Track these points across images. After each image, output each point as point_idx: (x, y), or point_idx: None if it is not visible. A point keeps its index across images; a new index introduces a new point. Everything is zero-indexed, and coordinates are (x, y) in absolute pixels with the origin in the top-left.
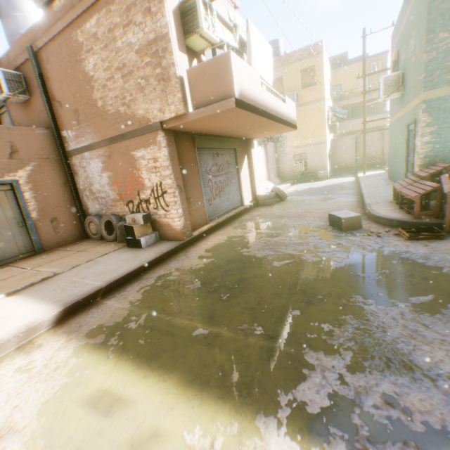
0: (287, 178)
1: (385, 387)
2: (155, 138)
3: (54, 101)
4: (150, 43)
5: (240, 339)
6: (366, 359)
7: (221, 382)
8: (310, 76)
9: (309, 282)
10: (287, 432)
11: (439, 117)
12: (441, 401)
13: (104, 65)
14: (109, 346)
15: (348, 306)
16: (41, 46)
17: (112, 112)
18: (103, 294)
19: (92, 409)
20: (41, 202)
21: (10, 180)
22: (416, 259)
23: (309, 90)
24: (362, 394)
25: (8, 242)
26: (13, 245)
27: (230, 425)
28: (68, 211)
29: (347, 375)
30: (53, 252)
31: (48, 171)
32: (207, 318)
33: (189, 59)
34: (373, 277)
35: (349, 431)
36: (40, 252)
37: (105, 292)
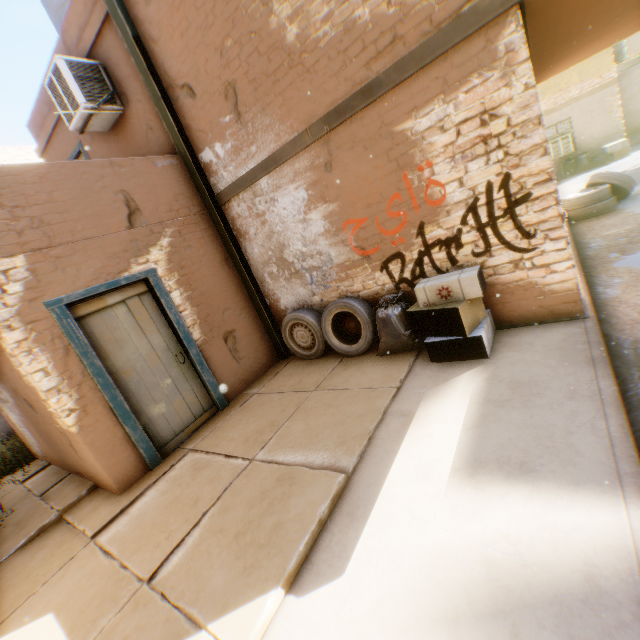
0: None
1: None
2: (488, 48)
3: (173, 92)
4: None
5: None
6: None
7: None
8: None
9: None
10: None
11: None
12: None
13: None
14: None
15: None
16: None
17: (329, 38)
18: None
19: None
20: (200, 307)
21: (141, 272)
22: None
23: None
24: None
25: (168, 400)
26: (177, 403)
27: None
28: (243, 315)
29: None
30: (250, 402)
31: (194, 243)
32: None
33: None
34: None
35: None
36: (222, 405)
37: None
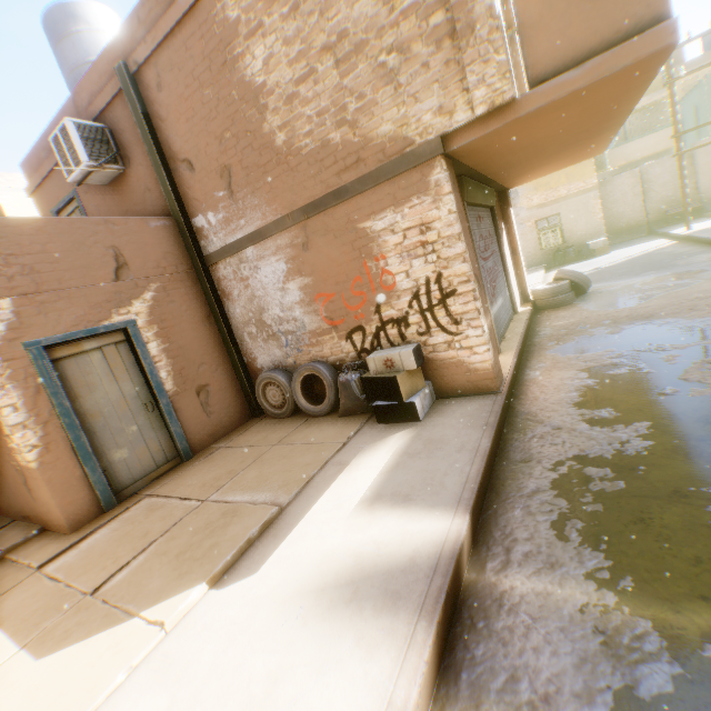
0: (527, 264)
1: None
2: (423, 180)
3: (174, 163)
4: None
5: None
6: None
7: None
8: None
9: None
10: None
11: None
12: None
13: (290, 52)
14: None
15: None
16: (143, 58)
17: (310, 148)
18: (466, 558)
19: None
20: (176, 359)
21: (121, 322)
22: None
23: None
24: None
25: (132, 446)
26: (141, 450)
27: None
28: (219, 371)
29: None
30: (214, 454)
31: (178, 298)
32: None
33: None
34: None
35: None
36: (187, 456)
37: (467, 549)
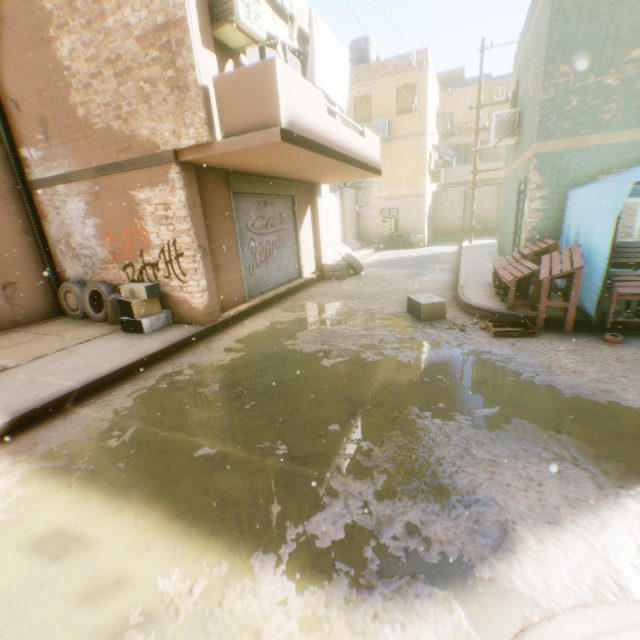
0: (370, 242)
1: (412, 515)
2: (166, 175)
3: (7, 99)
4: (159, 29)
5: (255, 461)
6: (401, 484)
7: (219, 515)
8: (410, 97)
9: (361, 388)
10: (285, 571)
11: (553, 178)
12: (468, 530)
13: (87, 53)
14: (74, 471)
15: (399, 420)
16: None
17: (100, 127)
18: (76, 400)
19: (38, 554)
20: None
21: None
22: (496, 361)
23: (406, 118)
24: (384, 524)
25: None
26: None
27: (218, 565)
28: (32, 274)
29: (374, 503)
30: (7, 335)
31: None
32: (218, 433)
33: (220, 60)
34: (439, 383)
35: (357, 566)
36: None
37: (79, 396)
